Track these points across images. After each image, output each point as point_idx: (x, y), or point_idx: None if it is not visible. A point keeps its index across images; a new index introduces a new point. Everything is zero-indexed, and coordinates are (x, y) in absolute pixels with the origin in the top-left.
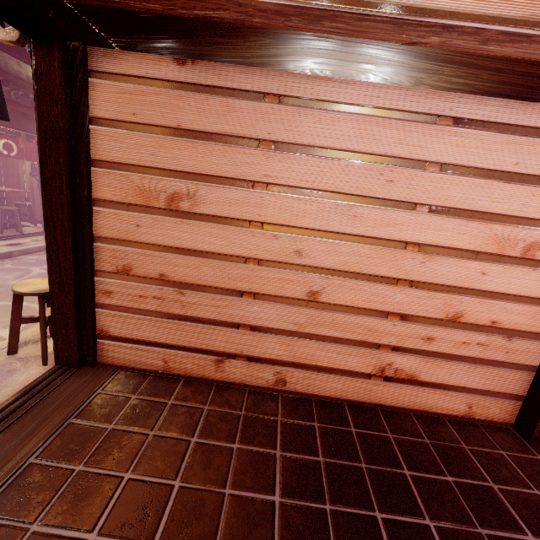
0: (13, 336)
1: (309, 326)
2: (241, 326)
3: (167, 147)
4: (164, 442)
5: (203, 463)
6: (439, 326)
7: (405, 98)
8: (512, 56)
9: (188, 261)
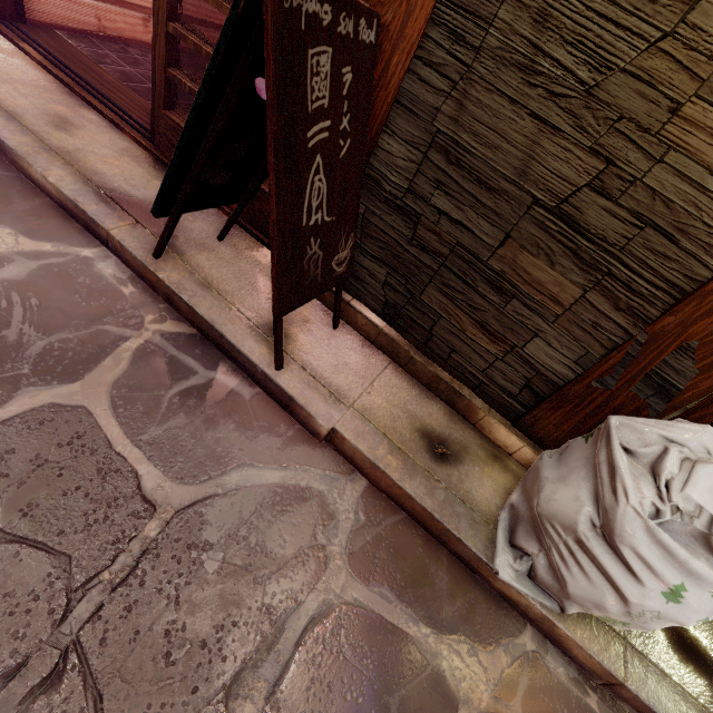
0: None
1: None
2: None
3: None
4: None
5: None
6: None
7: None
8: None
9: None
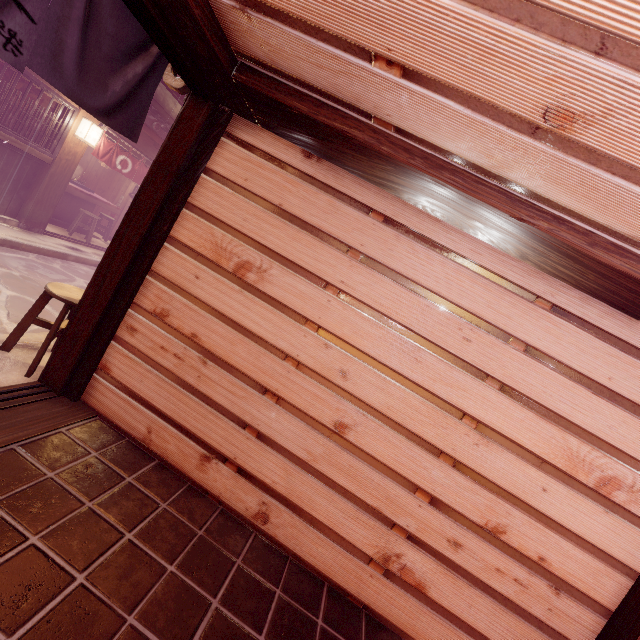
0: (17, 332)
1: (322, 462)
2: (249, 427)
3: (261, 218)
4: (96, 522)
5: (123, 570)
6: (473, 532)
7: (507, 266)
8: (618, 267)
9: (227, 333)
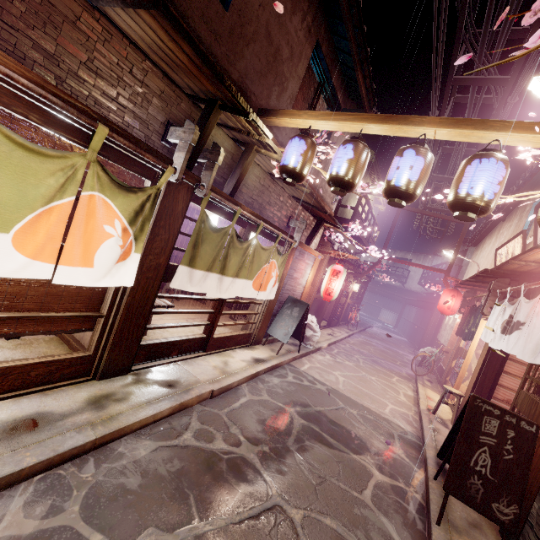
0: (437, 407)
1: None
2: None
3: None
4: None
5: None
6: None
7: None
8: None
9: None
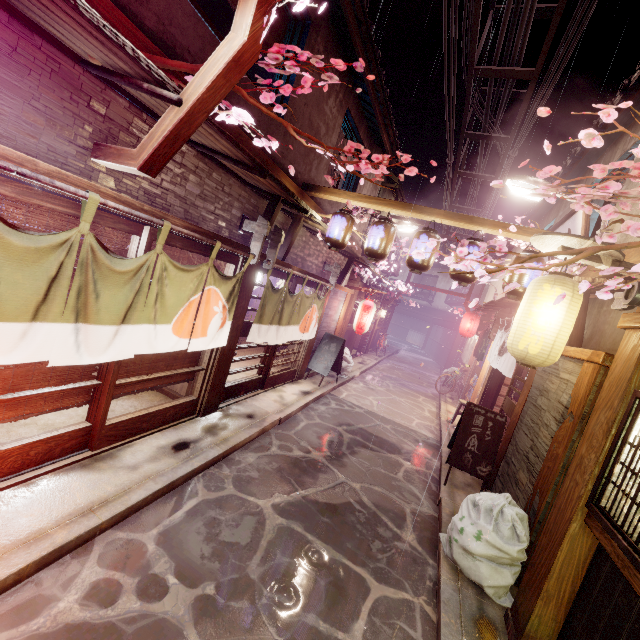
0: (454, 417)
1: None
2: None
3: None
4: None
5: None
6: None
7: None
8: None
9: None
